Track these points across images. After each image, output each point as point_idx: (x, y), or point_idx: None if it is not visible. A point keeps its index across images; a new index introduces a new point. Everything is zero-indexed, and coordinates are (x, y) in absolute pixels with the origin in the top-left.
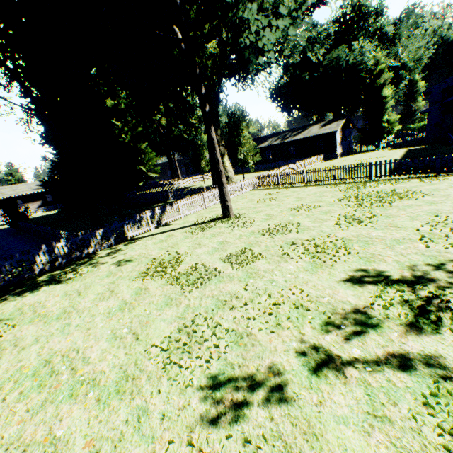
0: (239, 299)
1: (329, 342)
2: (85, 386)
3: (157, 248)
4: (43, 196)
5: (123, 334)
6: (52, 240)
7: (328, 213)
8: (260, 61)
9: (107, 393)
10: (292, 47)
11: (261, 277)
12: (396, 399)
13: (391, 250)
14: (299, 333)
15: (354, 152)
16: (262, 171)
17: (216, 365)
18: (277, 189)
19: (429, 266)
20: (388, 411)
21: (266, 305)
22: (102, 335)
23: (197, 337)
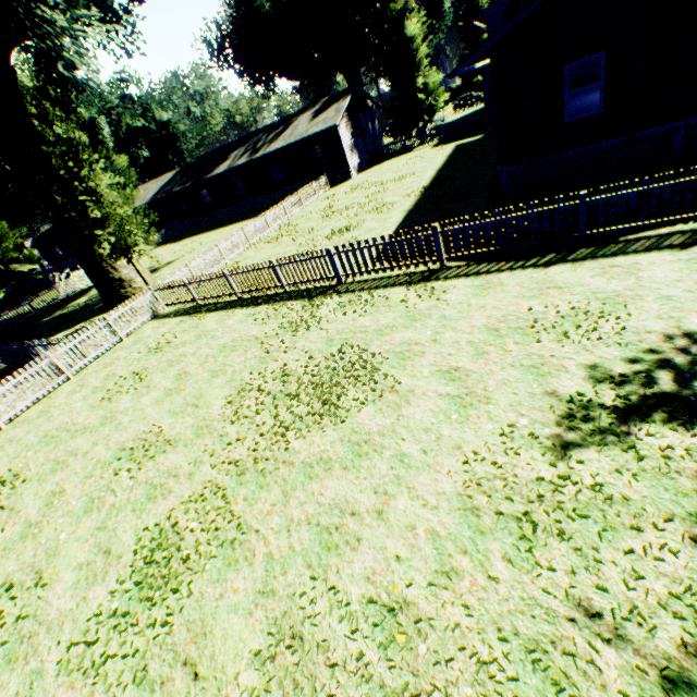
0: None
1: None
2: None
3: None
4: None
5: None
6: None
7: (152, 501)
8: None
9: None
10: None
11: None
12: None
13: None
14: None
15: (383, 157)
16: (233, 224)
17: None
18: (187, 317)
19: None
20: None
21: None
22: None
23: None
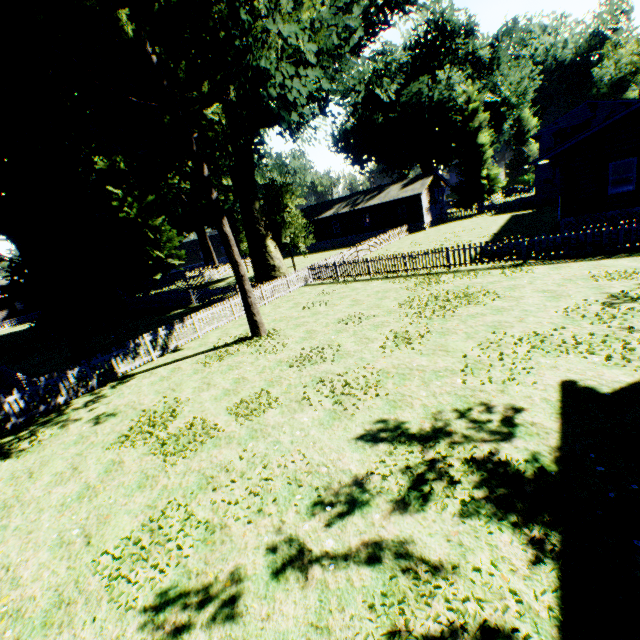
0: (229, 472)
1: (307, 532)
2: (6, 620)
3: (153, 391)
4: (10, 303)
5: (73, 537)
6: (11, 383)
7: (379, 328)
8: (294, 119)
9: (31, 628)
10: (342, 92)
11: (266, 437)
12: (346, 603)
13: (425, 389)
14: (279, 521)
15: (448, 219)
16: (328, 251)
17: (171, 575)
18: (335, 284)
19: (454, 412)
20: (333, 620)
21: (257, 481)
22: (46, 541)
23: (162, 535)
